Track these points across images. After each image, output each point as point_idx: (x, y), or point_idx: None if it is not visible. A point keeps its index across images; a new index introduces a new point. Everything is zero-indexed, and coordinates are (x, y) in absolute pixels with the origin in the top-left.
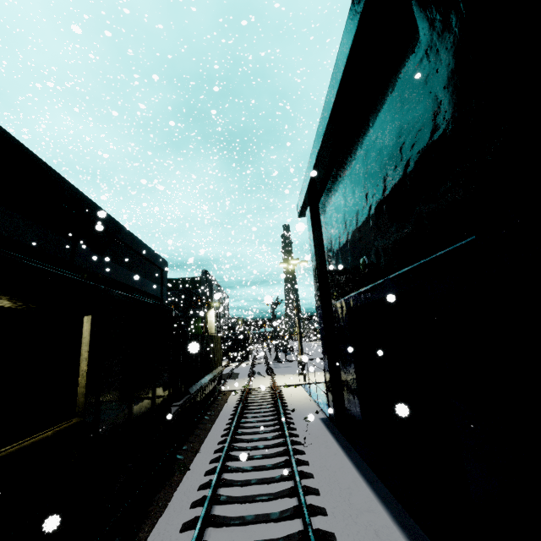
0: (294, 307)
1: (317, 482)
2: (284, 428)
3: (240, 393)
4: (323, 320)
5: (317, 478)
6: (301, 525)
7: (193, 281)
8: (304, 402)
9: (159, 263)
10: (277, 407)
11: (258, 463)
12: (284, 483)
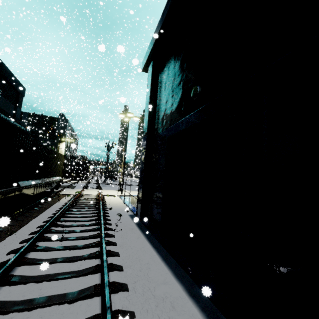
0: (123, 148)
1: (122, 259)
2: (101, 218)
3: (72, 196)
4: (146, 147)
5: (122, 256)
6: (99, 305)
7: (52, 120)
8: (119, 205)
9: (15, 84)
10: (99, 206)
11: (70, 244)
12: (91, 260)
